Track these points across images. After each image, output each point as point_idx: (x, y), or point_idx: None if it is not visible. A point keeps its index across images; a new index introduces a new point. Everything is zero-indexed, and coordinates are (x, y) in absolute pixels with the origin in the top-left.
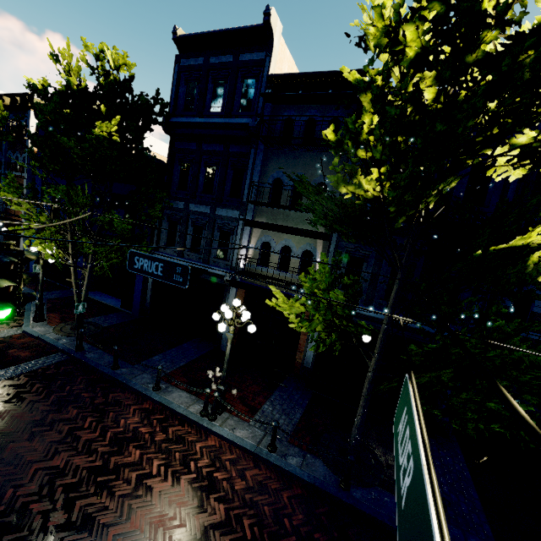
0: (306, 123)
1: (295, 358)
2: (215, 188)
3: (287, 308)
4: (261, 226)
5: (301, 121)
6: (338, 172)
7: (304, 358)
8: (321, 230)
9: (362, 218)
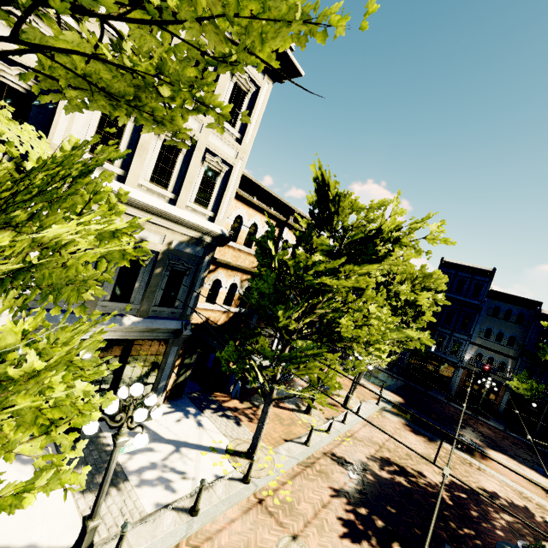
0: (506, 310)
1: (494, 407)
2: (451, 323)
3: (520, 385)
4: (478, 345)
5: (504, 309)
6: (541, 353)
7: (499, 408)
8: (511, 355)
9: (541, 361)
